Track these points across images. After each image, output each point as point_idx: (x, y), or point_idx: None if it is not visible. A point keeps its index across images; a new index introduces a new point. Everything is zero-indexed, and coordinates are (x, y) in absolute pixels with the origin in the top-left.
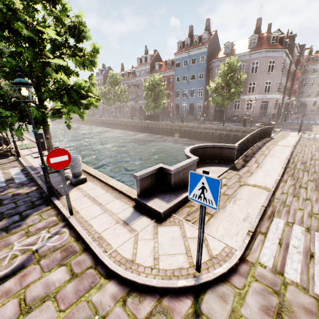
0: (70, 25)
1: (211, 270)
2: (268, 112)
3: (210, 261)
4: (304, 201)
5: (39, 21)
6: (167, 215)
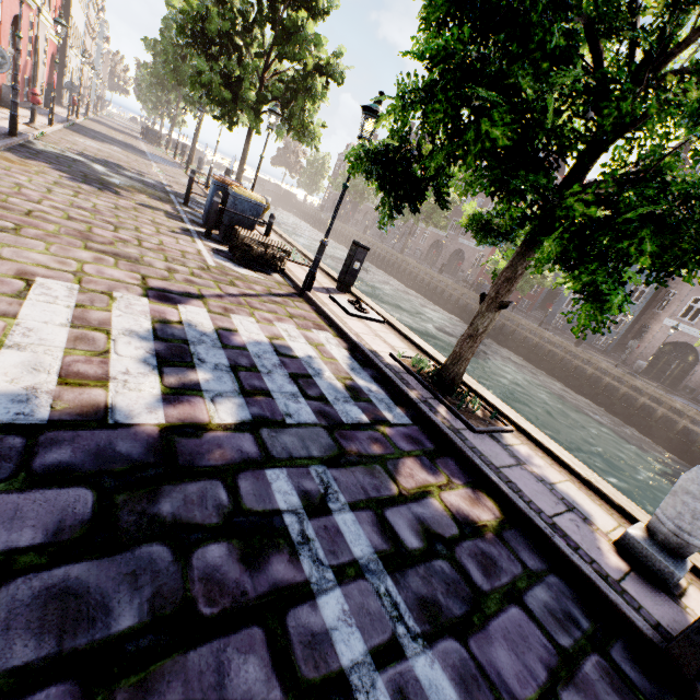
0: None
1: None
2: None
3: None
4: None
5: None
6: None
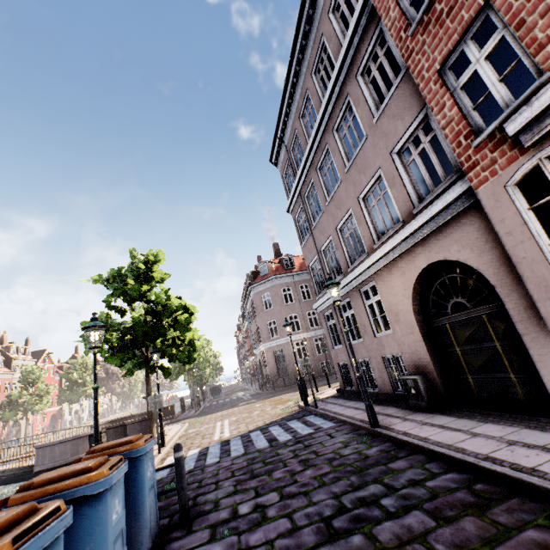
0: None
1: None
2: (289, 366)
3: None
4: None
5: None
6: None
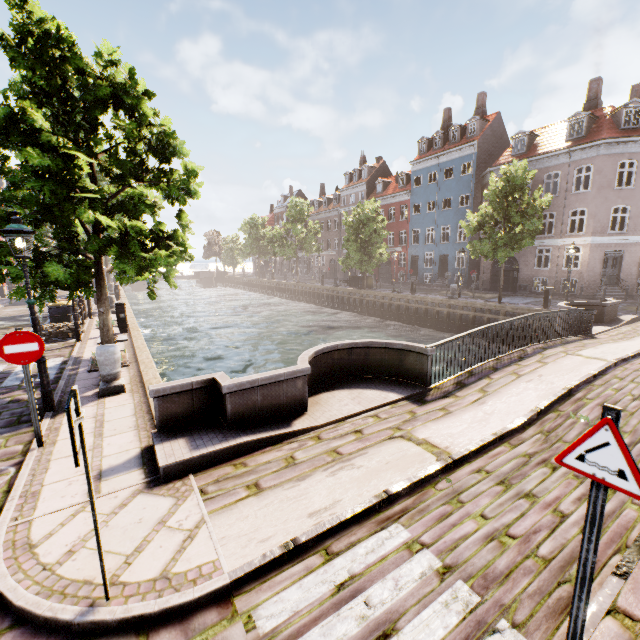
0: (150, 138)
1: (132, 601)
2: (624, 275)
3: (150, 584)
4: (515, 499)
5: (100, 139)
6: (175, 474)
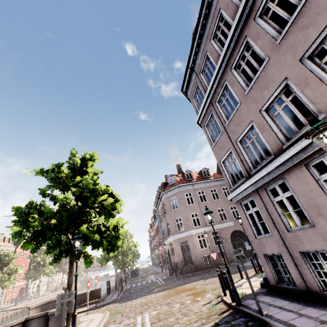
0: None
1: None
2: (193, 255)
3: None
4: None
5: None
6: None
